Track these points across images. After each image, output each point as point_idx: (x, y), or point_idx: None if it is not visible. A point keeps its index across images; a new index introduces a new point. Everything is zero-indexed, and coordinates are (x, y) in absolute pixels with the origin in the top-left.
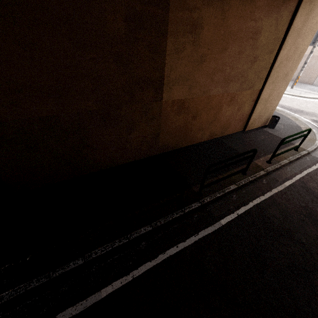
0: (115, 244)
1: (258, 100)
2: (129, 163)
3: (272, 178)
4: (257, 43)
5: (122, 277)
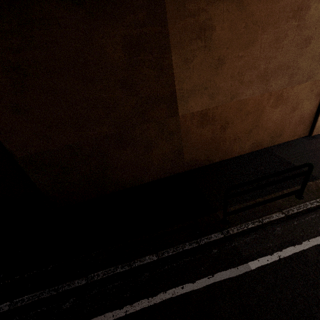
0: (116, 270)
1: None
2: (153, 181)
3: None
4: (305, 21)
5: (116, 309)
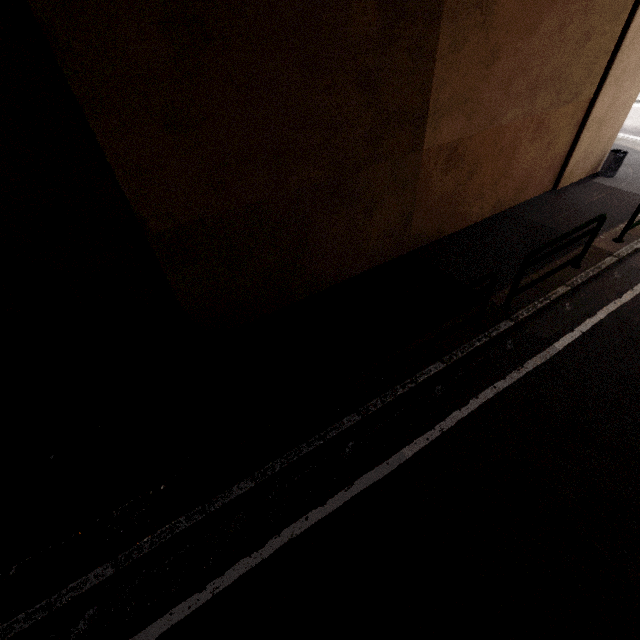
0: (397, 392)
1: (585, 121)
2: (364, 274)
3: (630, 268)
4: (593, 2)
5: (425, 433)
